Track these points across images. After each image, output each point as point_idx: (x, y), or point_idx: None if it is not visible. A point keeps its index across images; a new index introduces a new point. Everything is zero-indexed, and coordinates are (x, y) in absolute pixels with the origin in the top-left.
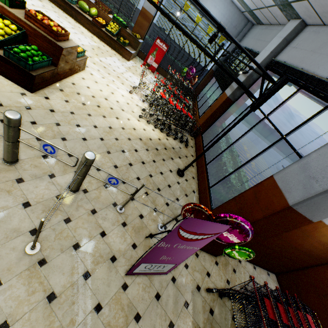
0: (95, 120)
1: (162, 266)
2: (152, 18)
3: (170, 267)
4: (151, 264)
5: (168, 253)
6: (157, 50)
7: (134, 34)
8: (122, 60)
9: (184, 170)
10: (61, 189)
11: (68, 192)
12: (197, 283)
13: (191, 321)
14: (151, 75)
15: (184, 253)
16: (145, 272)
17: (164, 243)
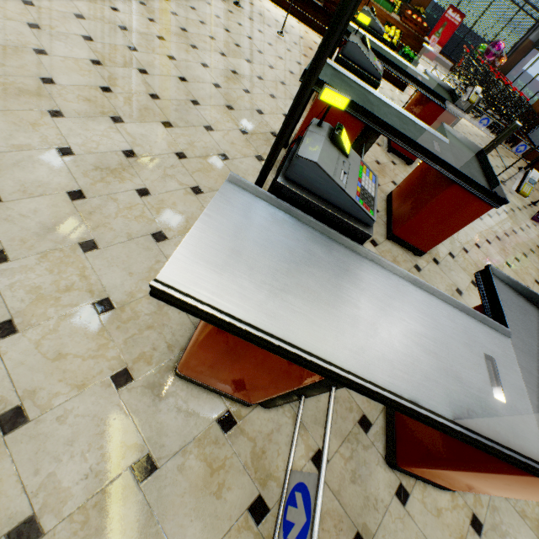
0: None
1: None
2: None
3: None
4: None
5: None
6: (444, 26)
7: (416, 8)
8: None
9: (530, 166)
10: None
11: None
12: None
13: None
14: (432, 64)
15: None
16: None
17: None
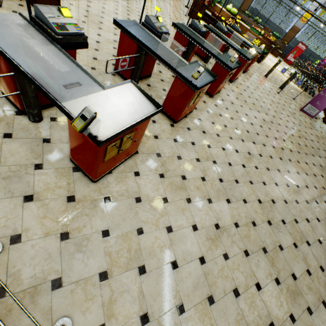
0: (276, 76)
1: (314, 110)
2: (299, 30)
3: (316, 113)
4: (311, 106)
5: (320, 100)
6: (297, 50)
7: (283, 42)
8: (273, 57)
9: None
10: (277, 87)
11: (279, 89)
12: (324, 128)
13: (322, 130)
14: (289, 66)
15: (325, 103)
16: (306, 112)
17: (322, 92)
